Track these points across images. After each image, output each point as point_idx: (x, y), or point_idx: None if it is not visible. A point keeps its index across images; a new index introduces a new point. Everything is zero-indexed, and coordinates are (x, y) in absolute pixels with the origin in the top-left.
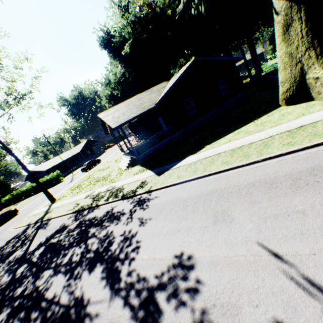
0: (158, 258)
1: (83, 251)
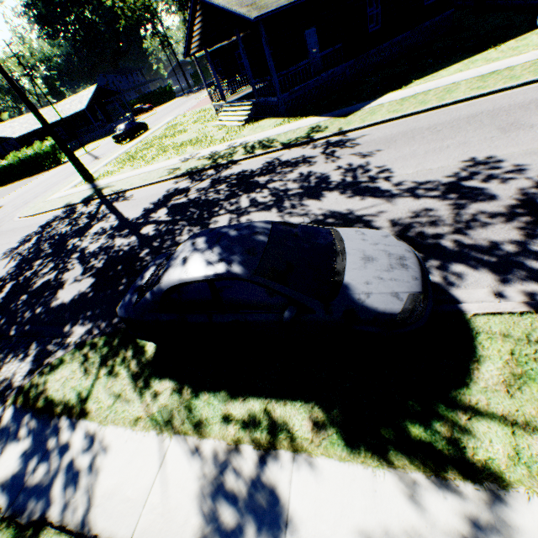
0: (435, 168)
1: (272, 193)
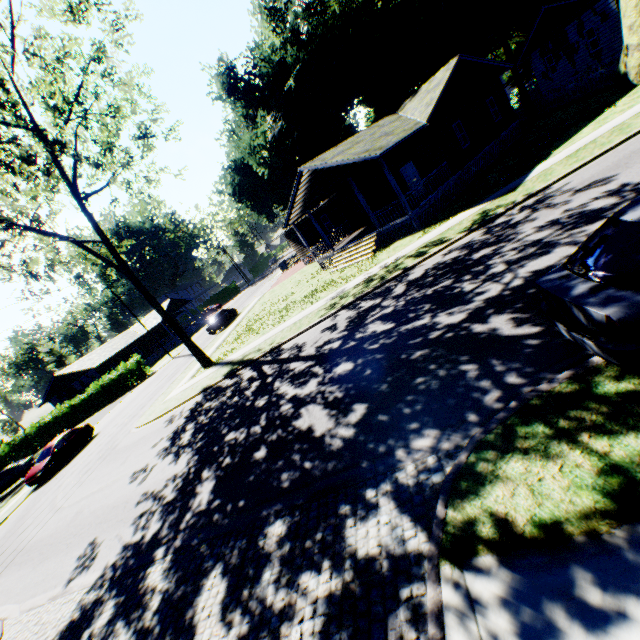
0: None
1: (522, 248)
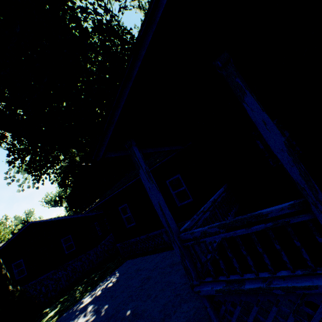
0: None
1: None
